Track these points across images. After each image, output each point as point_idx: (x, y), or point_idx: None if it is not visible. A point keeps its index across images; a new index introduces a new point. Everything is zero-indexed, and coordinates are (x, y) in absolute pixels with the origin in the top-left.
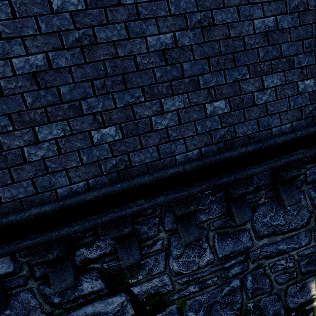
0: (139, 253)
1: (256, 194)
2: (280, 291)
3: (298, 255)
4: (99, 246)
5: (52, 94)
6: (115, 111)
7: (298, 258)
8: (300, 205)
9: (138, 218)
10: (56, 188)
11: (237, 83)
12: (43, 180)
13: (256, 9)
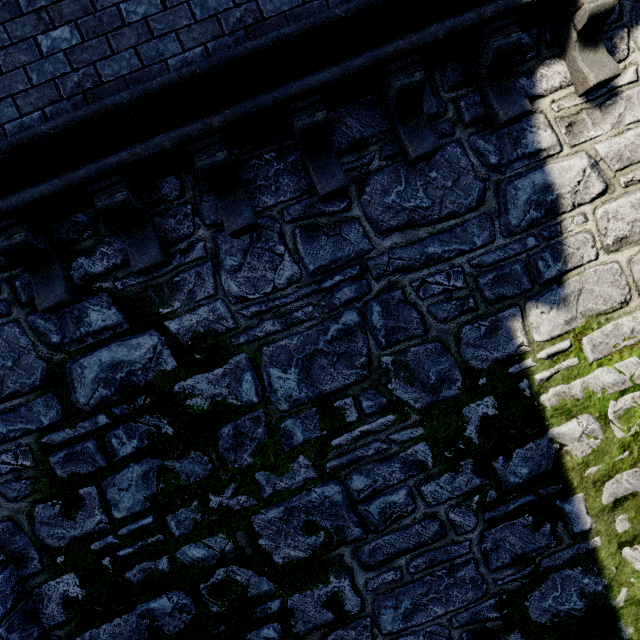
0: (158, 249)
1: (362, 154)
2: (444, 334)
3: (473, 265)
4: (105, 254)
5: None
6: (66, 4)
7: (474, 271)
8: (458, 167)
9: (158, 207)
10: (3, 124)
11: None
12: None
13: None
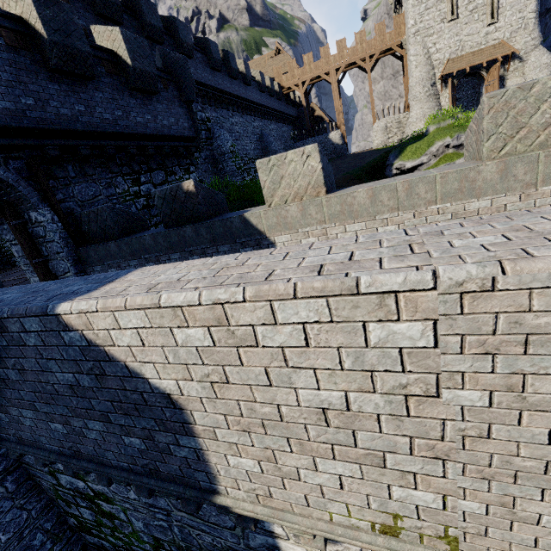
0: (72, 471)
1: None
2: None
3: (227, 544)
4: None
5: None
6: None
7: (227, 546)
8: None
9: None
10: None
11: (65, 416)
12: None
13: (52, 364)
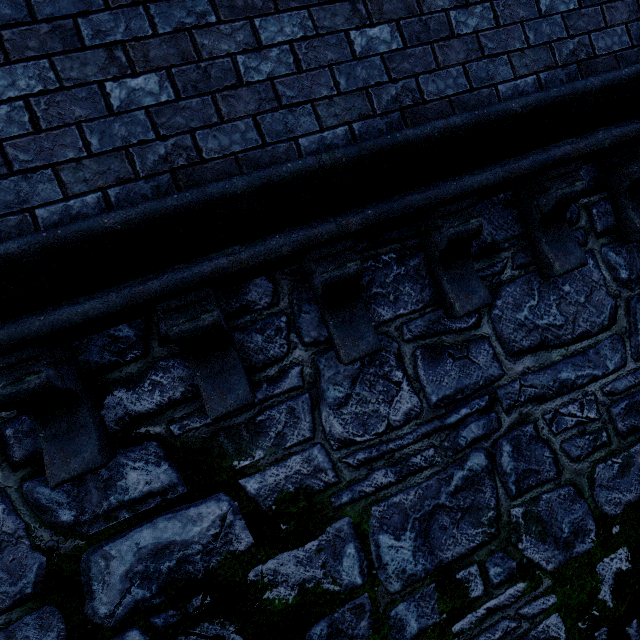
0: (247, 384)
1: (493, 260)
2: (578, 476)
3: (605, 393)
4: (157, 384)
5: (11, 2)
6: (156, 43)
7: (606, 399)
8: (591, 281)
9: (241, 318)
10: (32, 207)
11: None
12: (1, 189)
13: None
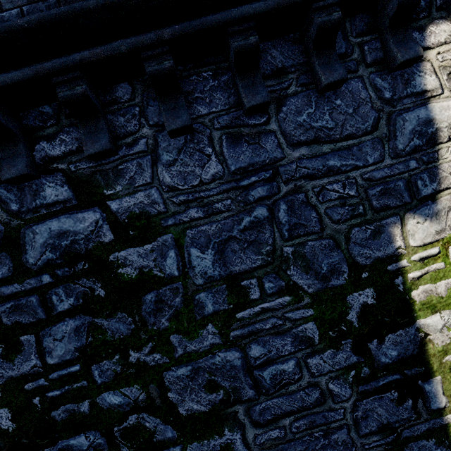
0: (107, 139)
1: (282, 80)
2: (337, 233)
3: (364, 178)
4: (63, 141)
5: None
6: None
7: (365, 183)
8: (359, 98)
9: (112, 107)
10: None
11: None
12: None
13: None
